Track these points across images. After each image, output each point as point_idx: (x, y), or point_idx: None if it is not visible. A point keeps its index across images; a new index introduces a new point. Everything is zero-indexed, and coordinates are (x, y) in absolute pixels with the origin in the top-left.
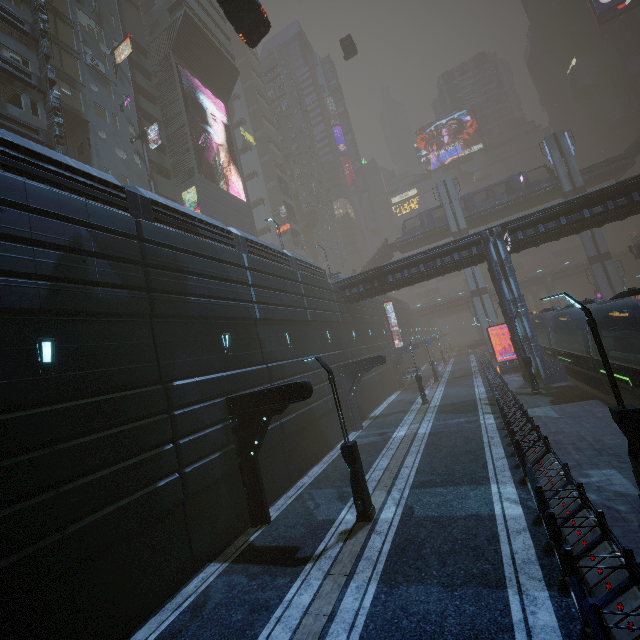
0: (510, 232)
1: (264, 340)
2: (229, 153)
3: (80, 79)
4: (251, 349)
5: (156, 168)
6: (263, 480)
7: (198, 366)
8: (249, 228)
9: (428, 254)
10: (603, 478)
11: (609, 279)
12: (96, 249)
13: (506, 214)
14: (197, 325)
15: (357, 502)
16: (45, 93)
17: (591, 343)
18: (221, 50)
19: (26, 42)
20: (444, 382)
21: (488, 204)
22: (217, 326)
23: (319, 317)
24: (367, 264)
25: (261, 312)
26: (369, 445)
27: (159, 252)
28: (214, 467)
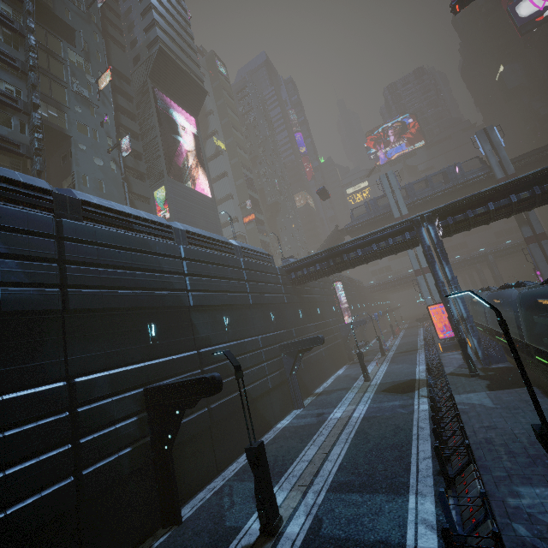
0: (440, 218)
1: (198, 326)
2: (198, 157)
3: (66, 103)
4: (182, 336)
5: (132, 172)
6: (184, 471)
7: (115, 358)
8: (213, 219)
9: (365, 240)
10: (536, 501)
11: (547, 258)
12: (3, 250)
13: (444, 200)
14: (119, 316)
15: (260, 512)
16: (29, 115)
17: (524, 328)
18: (191, 75)
19: (20, 76)
20: (390, 357)
21: (427, 192)
22: (143, 316)
23: (262, 300)
24: (320, 247)
25: (195, 299)
26: (304, 428)
27: (80, 249)
28: (121, 465)
